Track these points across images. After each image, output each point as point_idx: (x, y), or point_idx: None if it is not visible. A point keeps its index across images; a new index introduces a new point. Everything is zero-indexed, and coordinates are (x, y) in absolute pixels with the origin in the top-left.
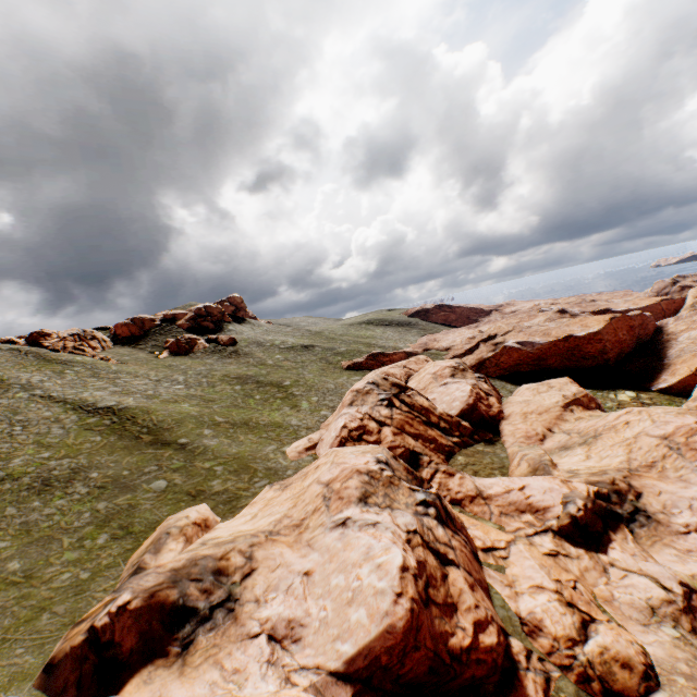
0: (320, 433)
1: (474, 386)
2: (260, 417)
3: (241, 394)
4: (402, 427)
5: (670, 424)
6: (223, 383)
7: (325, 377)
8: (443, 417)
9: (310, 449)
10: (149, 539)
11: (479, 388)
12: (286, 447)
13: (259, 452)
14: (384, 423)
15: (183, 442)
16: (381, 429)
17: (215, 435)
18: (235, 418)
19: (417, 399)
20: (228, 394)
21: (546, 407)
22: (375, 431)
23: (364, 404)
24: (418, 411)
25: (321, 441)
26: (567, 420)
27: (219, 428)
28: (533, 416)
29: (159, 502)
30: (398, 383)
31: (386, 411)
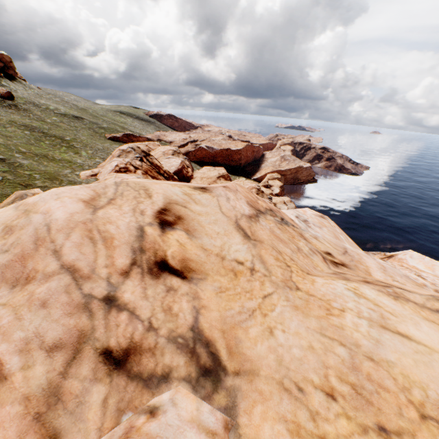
0: (99, 169)
1: (183, 161)
2: (55, 155)
3: (32, 138)
4: (147, 172)
5: (248, 185)
6: (13, 127)
7: (95, 141)
8: (166, 172)
9: (94, 176)
10: (10, 199)
11: (185, 163)
12: (78, 173)
13: (61, 172)
14: (138, 168)
15: (2, 158)
16: (136, 171)
17: (24, 158)
18: (36, 152)
19: (155, 161)
20: (21, 136)
21: (211, 177)
22: (133, 171)
23: (127, 158)
24: (155, 166)
25: (100, 173)
26: (218, 183)
27: (26, 155)
28: (205, 179)
29: (1, 186)
30: (145, 151)
31: (139, 163)
